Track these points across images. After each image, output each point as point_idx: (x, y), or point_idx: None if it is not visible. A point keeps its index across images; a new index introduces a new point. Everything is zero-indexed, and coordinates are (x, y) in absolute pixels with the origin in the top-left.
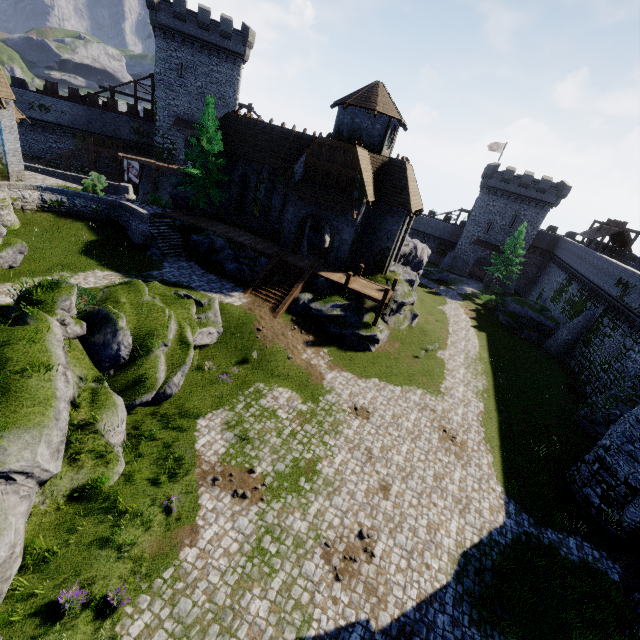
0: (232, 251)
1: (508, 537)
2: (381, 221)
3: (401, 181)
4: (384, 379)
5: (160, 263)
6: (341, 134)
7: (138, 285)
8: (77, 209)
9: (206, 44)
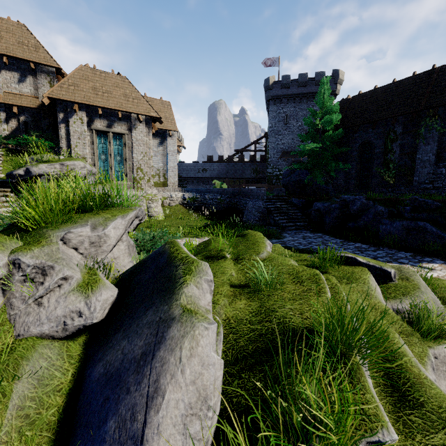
0: (384, 207)
1: None
2: None
3: None
4: None
5: (278, 234)
6: None
7: (252, 235)
8: (206, 202)
9: (304, 95)
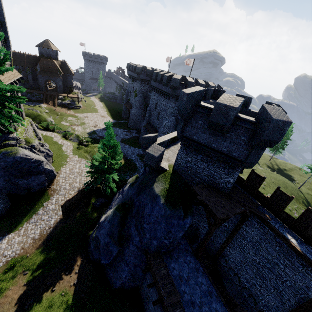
0: (30, 94)
1: (114, 122)
2: (66, 78)
3: (67, 67)
4: (87, 113)
5: None
6: (44, 55)
7: (24, 105)
8: None
9: None
